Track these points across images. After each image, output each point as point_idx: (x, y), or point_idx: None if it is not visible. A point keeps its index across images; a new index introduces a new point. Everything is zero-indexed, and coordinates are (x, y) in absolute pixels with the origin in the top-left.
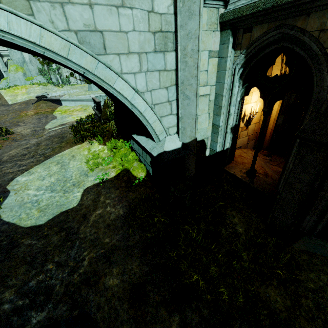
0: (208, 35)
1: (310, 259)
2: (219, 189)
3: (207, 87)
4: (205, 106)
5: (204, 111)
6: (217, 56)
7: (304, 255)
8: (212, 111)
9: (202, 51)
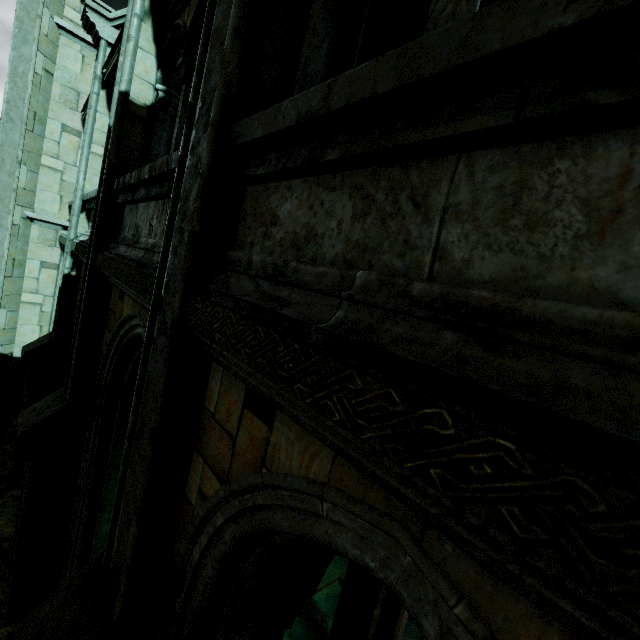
0: (41, 247)
1: (7, 502)
2: (3, 426)
3: (39, 295)
4: (33, 315)
5: (31, 322)
6: (56, 269)
7: (5, 499)
8: (48, 325)
9: (30, 259)
